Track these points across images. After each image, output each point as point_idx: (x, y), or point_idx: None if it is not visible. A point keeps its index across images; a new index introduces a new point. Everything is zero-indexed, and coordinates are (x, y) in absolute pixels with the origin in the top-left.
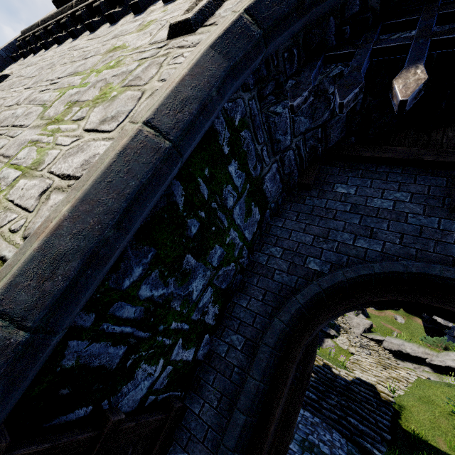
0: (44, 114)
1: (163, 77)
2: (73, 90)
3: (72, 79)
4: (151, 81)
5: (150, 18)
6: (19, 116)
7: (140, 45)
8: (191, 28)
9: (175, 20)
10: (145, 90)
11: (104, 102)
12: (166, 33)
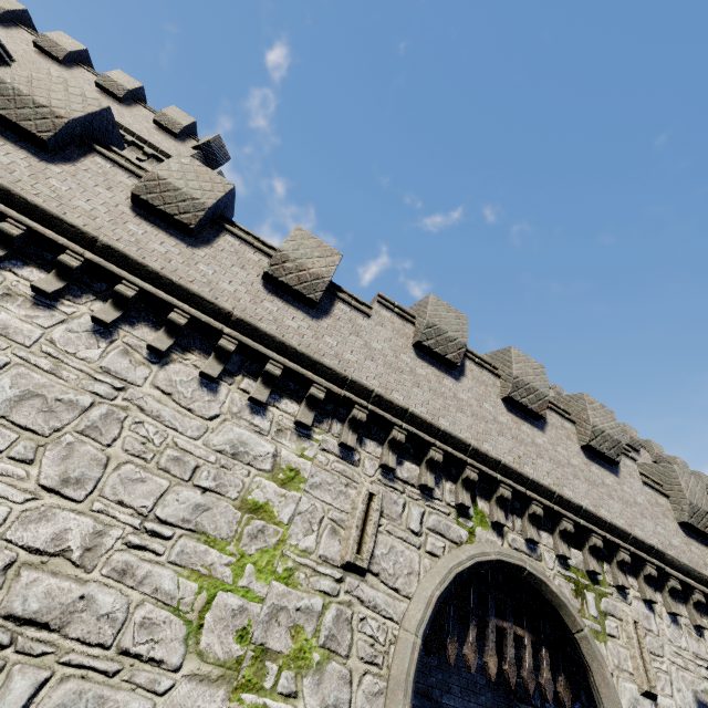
0: (201, 647)
1: (362, 655)
2: (231, 598)
3: (207, 555)
4: (352, 654)
5: (287, 456)
6: (124, 624)
7: (307, 547)
8: (365, 574)
9: (354, 560)
10: (352, 670)
11: (312, 671)
12: (333, 547)
